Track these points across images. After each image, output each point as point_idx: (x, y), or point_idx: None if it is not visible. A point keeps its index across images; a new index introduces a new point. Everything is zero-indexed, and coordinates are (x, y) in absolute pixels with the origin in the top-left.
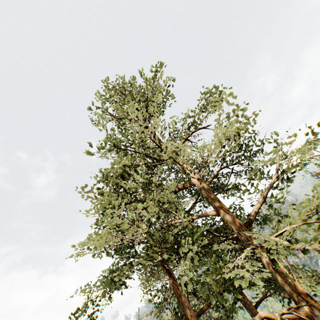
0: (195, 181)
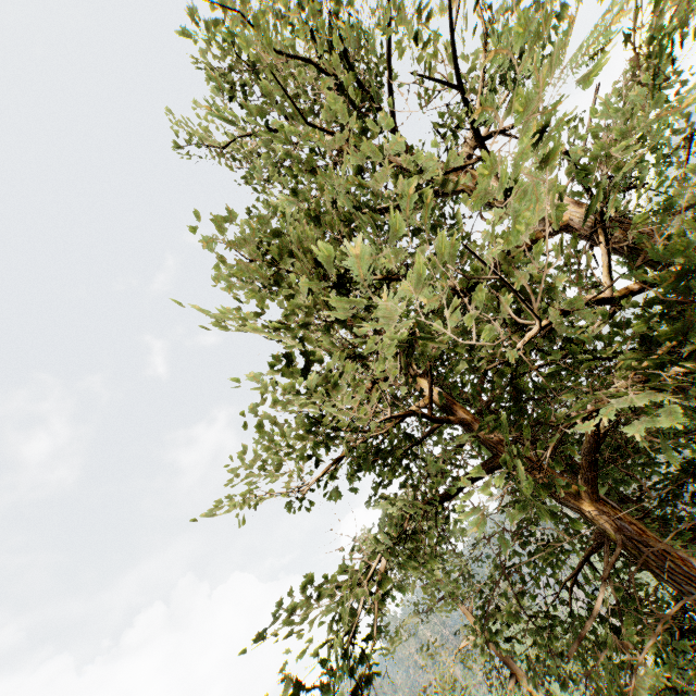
0: (570, 209)
